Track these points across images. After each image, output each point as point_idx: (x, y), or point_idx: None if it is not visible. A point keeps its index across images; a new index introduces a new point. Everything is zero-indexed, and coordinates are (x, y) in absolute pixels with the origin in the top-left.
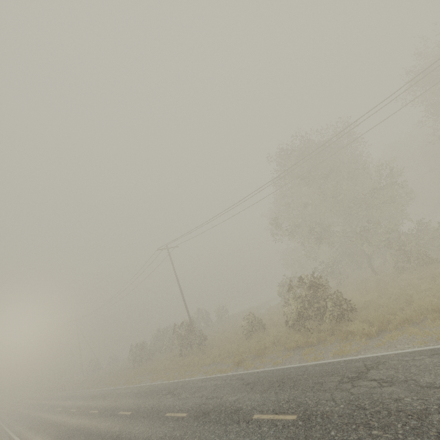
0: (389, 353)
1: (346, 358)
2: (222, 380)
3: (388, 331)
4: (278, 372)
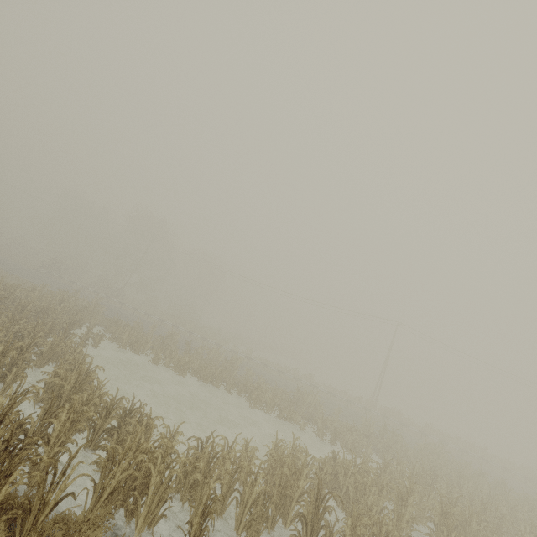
0: None
1: None
2: None
3: None
4: None
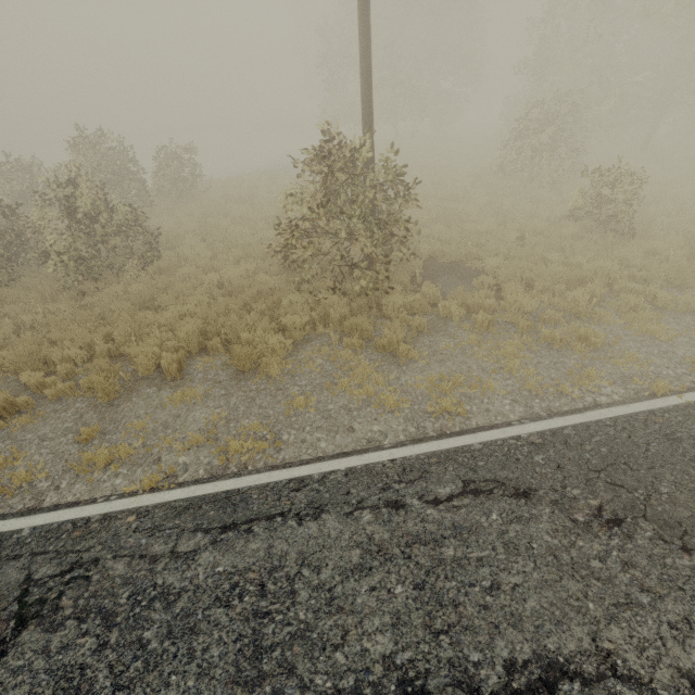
0: None
1: None
2: None
3: None
4: None
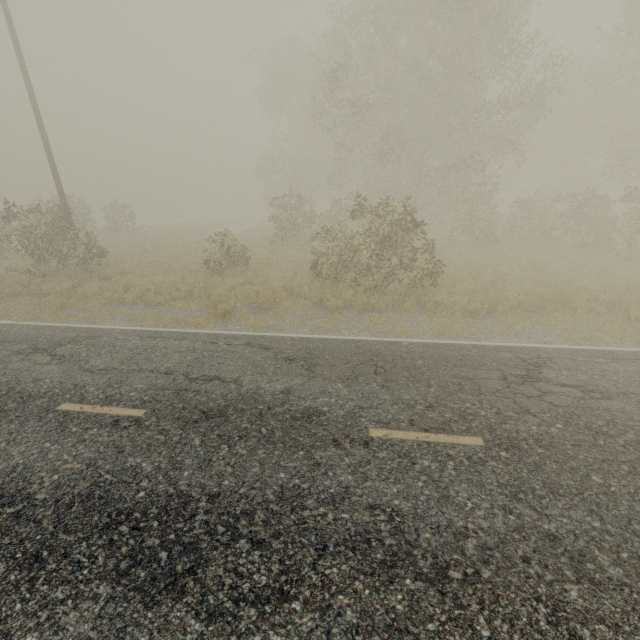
0: (541, 347)
1: (470, 342)
2: (205, 343)
3: (497, 313)
4: (347, 347)
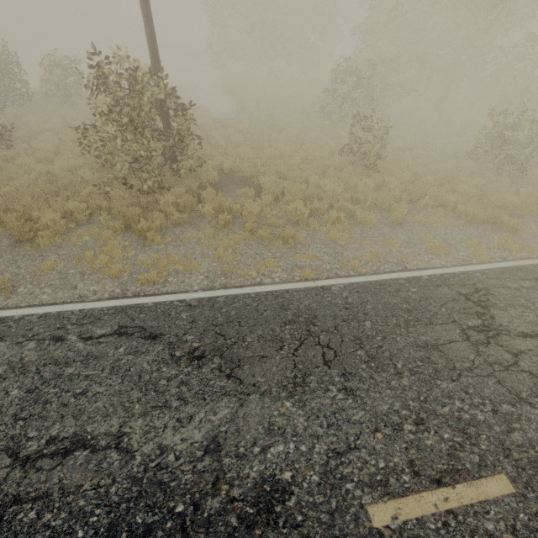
0: None
1: None
2: None
3: None
4: None
